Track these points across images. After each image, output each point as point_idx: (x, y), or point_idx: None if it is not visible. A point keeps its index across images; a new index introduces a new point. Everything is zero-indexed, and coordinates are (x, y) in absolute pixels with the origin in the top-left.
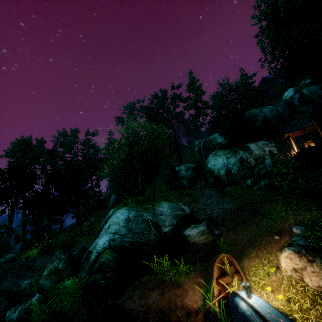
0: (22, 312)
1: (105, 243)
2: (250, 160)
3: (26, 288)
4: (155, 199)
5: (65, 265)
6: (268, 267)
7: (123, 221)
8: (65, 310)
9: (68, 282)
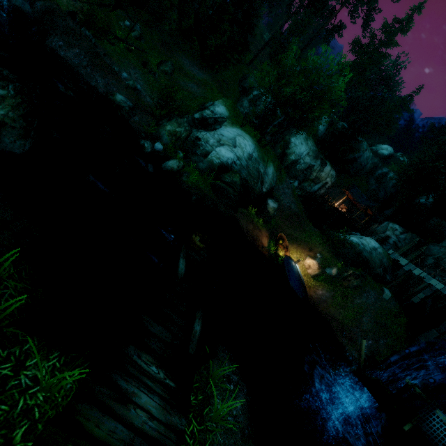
0: (179, 168)
1: (229, 160)
2: (314, 174)
3: (125, 108)
4: (264, 148)
5: (184, 137)
6: (299, 256)
7: (247, 153)
8: (207, 193)
9: (181, 154)
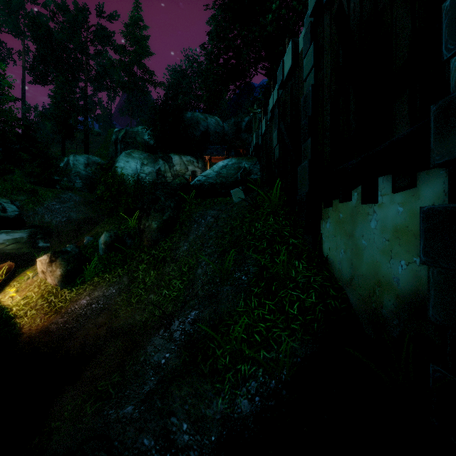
0: None
1: None
2: (168, 175)
3: None
4: None
5: None
6: (34, 273)
7: None
8: None
9: None
